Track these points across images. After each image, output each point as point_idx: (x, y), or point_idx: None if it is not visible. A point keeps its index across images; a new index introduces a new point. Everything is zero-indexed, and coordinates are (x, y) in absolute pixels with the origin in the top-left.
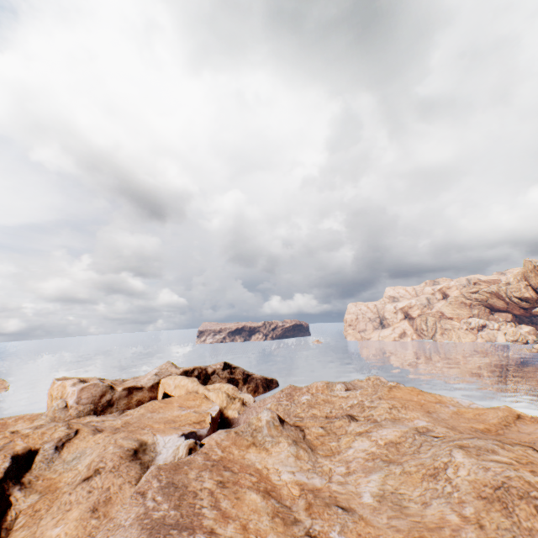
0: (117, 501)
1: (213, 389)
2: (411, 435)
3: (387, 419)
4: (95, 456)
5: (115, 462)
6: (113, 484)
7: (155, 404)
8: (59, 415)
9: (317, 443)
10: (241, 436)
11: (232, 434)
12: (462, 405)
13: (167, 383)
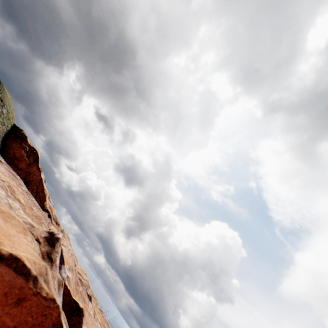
0: None
1: None
2: None
3: None
4: None
5: None
6: None
7: None
8: None
9: None
10: None
11: None
12: None
13: None
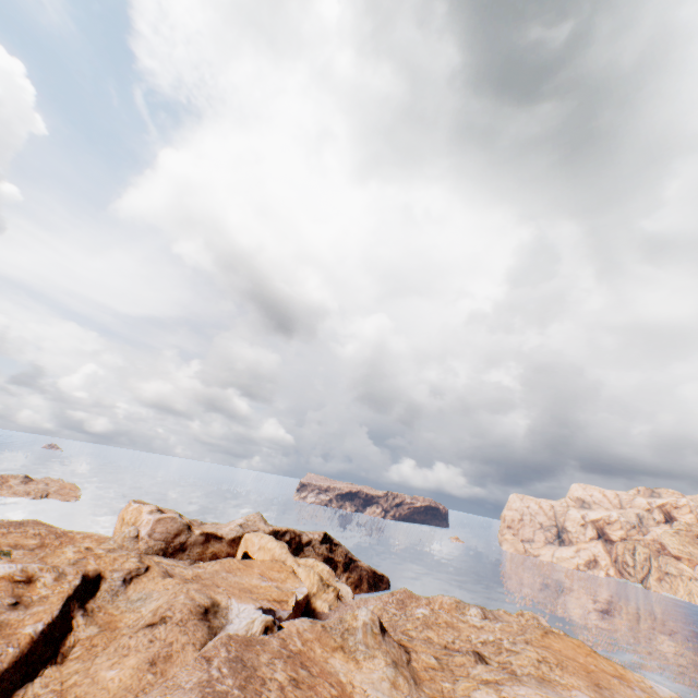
0: (177, 661)
1: (304, 565)
2: None
3: (532, 675)
4: (162, 601)
5: (184, 615)
6: (177, 640)
7: (233, 563)
8: (127, 545)
9: (424, 676)
10: (328, 633)
11: (318, 626)
12: (658, 694)
13: (251, 540)
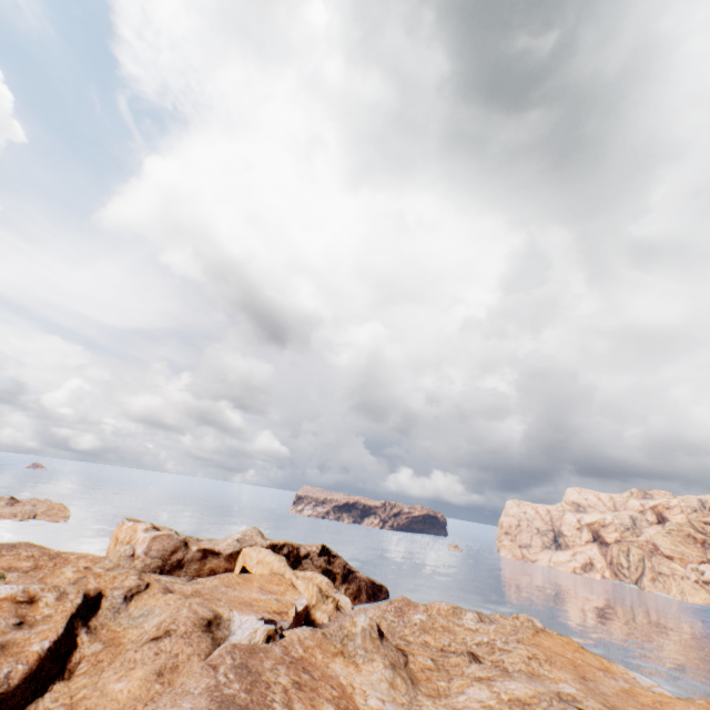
0: (183, 671)
1: (303, 577)
2: (547, 698)
3: (522, 671)
4: (165, 616)
5: (188, 627)
6: (183, 651)
7: (232, 577)
8: (123, 564)
9: (421, 676)
10: (329, 639)
11: (318, 633)
12: (640, 684)
13: (249, 555)
